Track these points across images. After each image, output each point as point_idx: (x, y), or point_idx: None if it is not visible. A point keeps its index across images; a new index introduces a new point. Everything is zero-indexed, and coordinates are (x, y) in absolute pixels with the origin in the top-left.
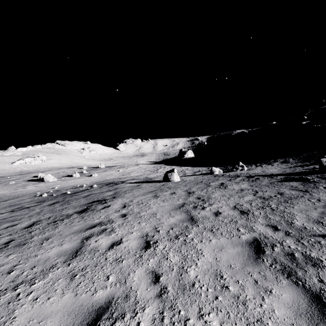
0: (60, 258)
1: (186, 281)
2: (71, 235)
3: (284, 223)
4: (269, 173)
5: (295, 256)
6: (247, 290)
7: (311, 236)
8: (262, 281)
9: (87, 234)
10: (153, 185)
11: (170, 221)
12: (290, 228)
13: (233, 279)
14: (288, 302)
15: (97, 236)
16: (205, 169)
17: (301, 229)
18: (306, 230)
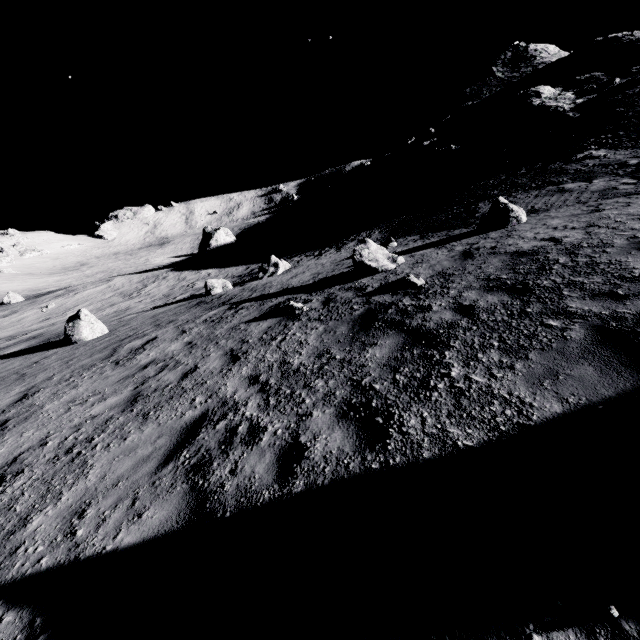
0: None
1: None
2: None
3: (5, 532)
4: (286, 286)
5: None
6: None
7: None
8: None
9: None
10: (16, 365)
11: None
12: None
13: None
14: None
15: None
16: (239, 271)
17: None
18: (3, 563)
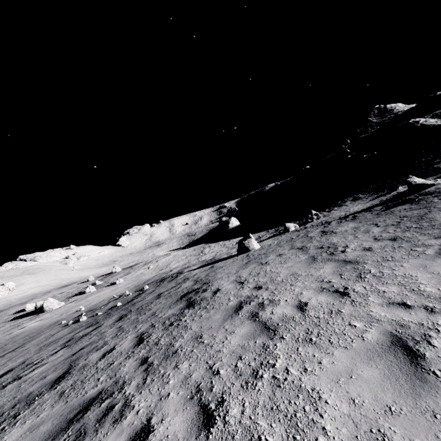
0: (258, 339)
1: (435, 295)
2: (224, 322)
3: None
4: (358, 210)
5: None
6: None
7: None
8: None
9: (247, 314)
10: (232, 260)
11: (326, 271)
12: None
13: None
14: None
15: (264, 310)
16: (265, 233)
17: None
18: None
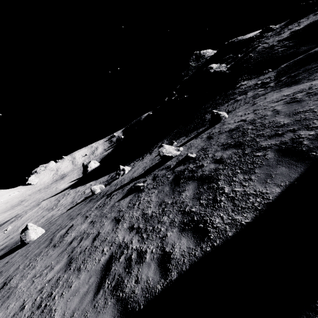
0: None
1: None
2: None
3: None
4: (131, 177)
5: None
6: None
7: None
8: None
9: None
10: None
11: None
12: None
13: None
14: None
15: None
16: (106, 178)
17: None
18: None
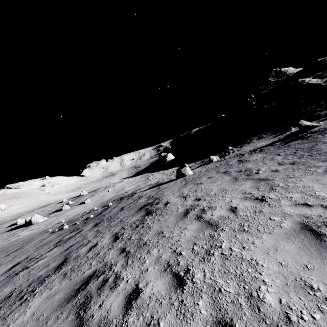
0: (205, 232)
1: None
2: (178, 223)
3: None
4: (263, 145)
5: None
6: None
7: None
8: None
9: (193, 216)
10: (173, 182)
11: (247, 186)
12: None
13: None
14: None
15: (205, 214)
16: (194, 164)
17: None
18: None
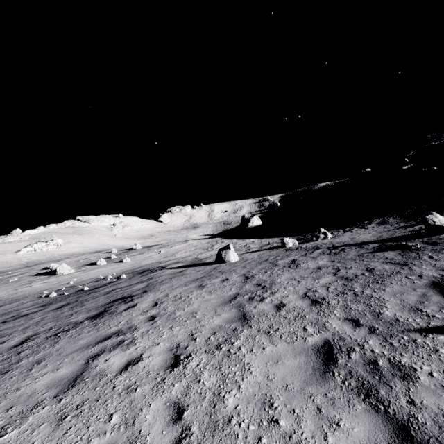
0: (50, 391)
1: (220, 415)
2: (73, 353)
3: (370, 315)
4: (359, 241)
5: (379, 365)
6: (304, 423)
7: (405, 332)
8: (327, 409)
9: (96, 350)
10: (201, 269)
11: (214, 322)
12: (377, 322)
13: (286, 408)
14: (361, 439)
15: (109, 353)
16: (277, 240)
17: (392, 323)
18: (399, 323)
